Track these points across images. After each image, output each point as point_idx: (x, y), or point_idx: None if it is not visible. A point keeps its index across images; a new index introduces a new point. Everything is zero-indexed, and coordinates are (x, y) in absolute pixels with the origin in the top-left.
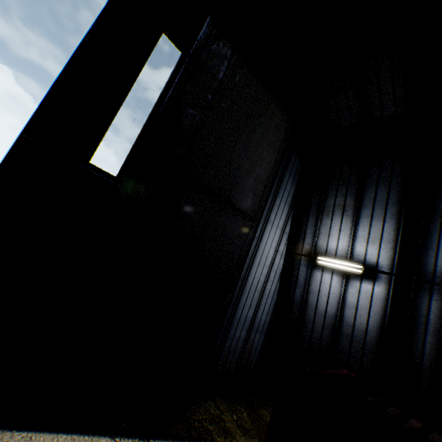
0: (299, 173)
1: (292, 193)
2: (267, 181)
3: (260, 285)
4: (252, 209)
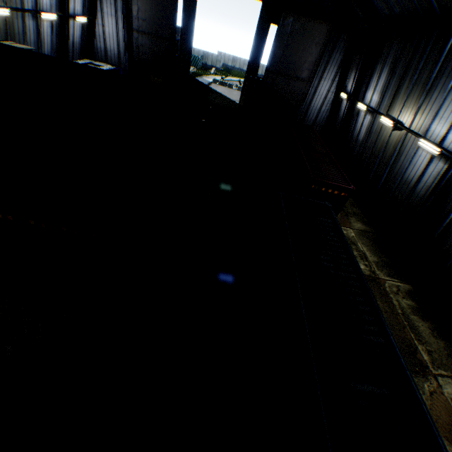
0: (346, 46)
1: (340, 59)
2: (315, 63)
3: (318, 107)
4: (307, 77)
